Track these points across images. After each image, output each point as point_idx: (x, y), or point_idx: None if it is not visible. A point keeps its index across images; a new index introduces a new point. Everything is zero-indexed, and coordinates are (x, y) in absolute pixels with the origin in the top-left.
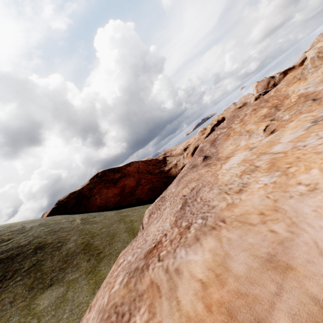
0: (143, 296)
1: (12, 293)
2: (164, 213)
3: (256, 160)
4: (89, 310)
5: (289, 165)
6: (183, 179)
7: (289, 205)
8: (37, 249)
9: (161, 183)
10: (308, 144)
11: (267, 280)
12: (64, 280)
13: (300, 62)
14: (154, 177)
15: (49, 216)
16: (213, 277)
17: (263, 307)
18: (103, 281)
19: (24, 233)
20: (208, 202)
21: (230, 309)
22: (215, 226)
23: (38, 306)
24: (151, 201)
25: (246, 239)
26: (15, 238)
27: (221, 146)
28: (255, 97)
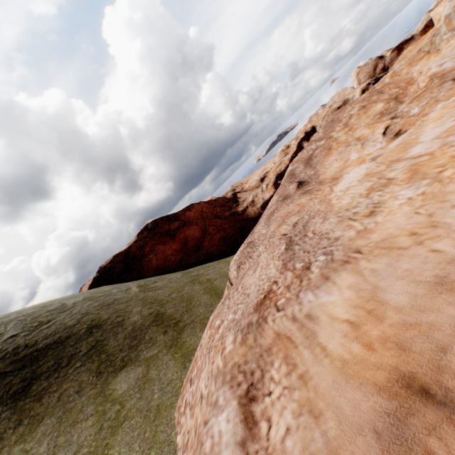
0: (271, 350)
1: (75, 381)
2: (261, 260)
3: (386, 171)
4: (189, 383)
5: (442, 169)
6: (274, 216)
7: (453, 217)
8: (92, 328)
9: (236, 230)
10: None
11: (443, 304)
12: (139, 359)
13: (421, 28)
14: (225, 223)
15: (91, 288)
16: (364, 314)
17: (444, 332)
18: (192, 353)
19: (68, 312)
20: (326, 234)
21: (399, 342)
22: (347, 259)
23: (115, 391)
24: (226, 254)
25: (398, 267)
26: (57, 319)
27: (321, 165)
28: (362, 89)
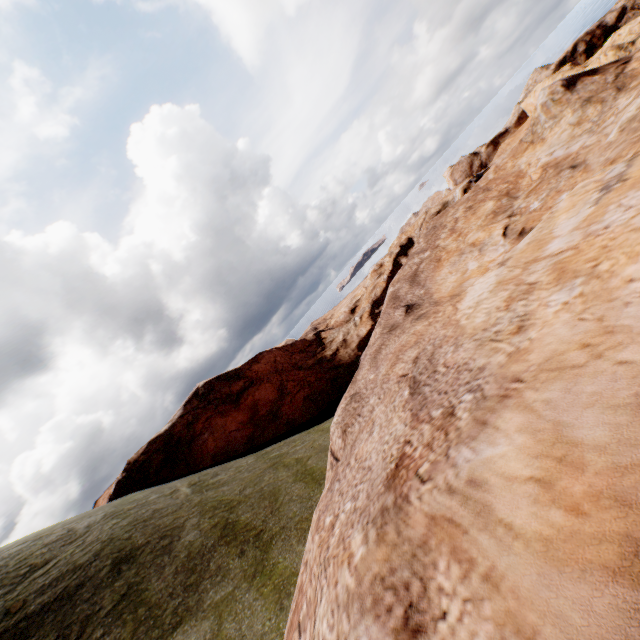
0: (428, 544)
1: None
2: (376, 415)
3: (524, 275)
4: (297, 632)
5: (595, 262)
6: (382, 353)
7: (630, 317)
8: (120, 564)
9: (326, 383)
10: (611, 222)
11: None
12: (203, 606)
13: (514, 120)
14: (310, 374)
15: (113, 499)
16: (554, 464)
17: None
18: (291, 581)
19: (78, 542)
20: (464, 365)
21: (618, 496)
22: (506, 392)
23: None
24: (317, 419)
25: (580, 391)
26: (60, 557)
27: (432, 281)
28: (463, 188)
